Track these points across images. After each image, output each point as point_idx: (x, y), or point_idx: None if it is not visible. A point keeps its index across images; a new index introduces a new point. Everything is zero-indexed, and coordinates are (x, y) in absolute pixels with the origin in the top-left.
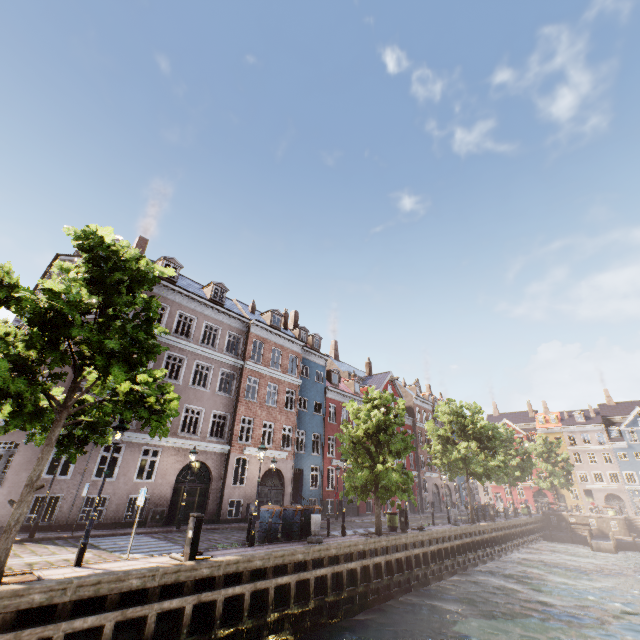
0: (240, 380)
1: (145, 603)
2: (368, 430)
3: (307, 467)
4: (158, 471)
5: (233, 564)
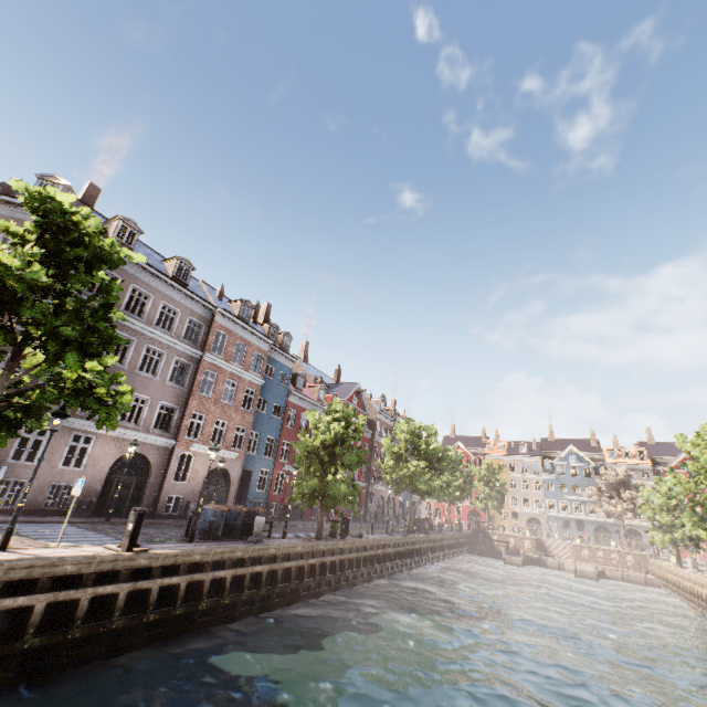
0: (196, 372)
1: (79, 588)
2: (325, 441)
3: (257, 470)
4: (89, 460)
5: (172, 557)
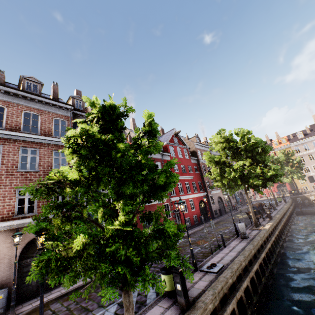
0: None
1: None
2: (89, 168)
3: None
4: None
5: None
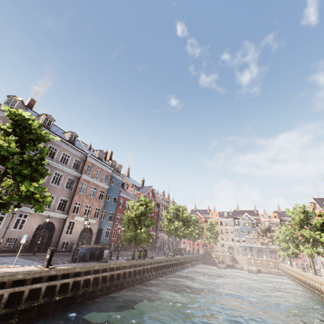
0: (78, 183)
1: (24, 285)
2: (136, 214)
3: (105, 227)
4: (26, 225)
5: (66, 270)
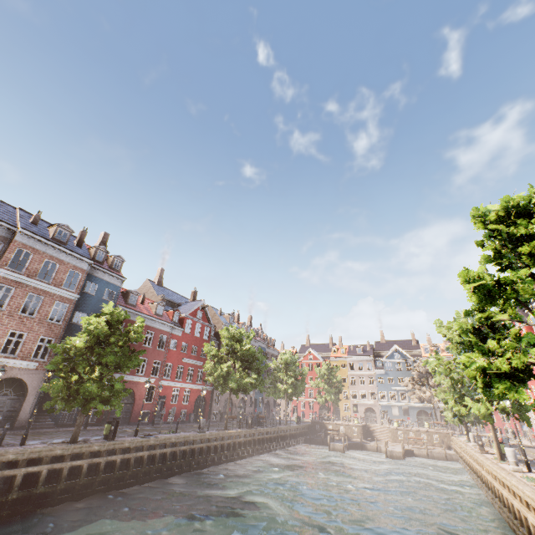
0: None
1: None
2: (91, 343)
3: None
4: None
5: None
